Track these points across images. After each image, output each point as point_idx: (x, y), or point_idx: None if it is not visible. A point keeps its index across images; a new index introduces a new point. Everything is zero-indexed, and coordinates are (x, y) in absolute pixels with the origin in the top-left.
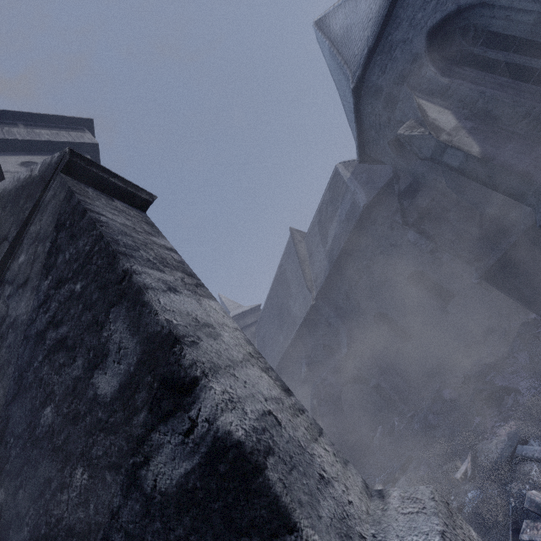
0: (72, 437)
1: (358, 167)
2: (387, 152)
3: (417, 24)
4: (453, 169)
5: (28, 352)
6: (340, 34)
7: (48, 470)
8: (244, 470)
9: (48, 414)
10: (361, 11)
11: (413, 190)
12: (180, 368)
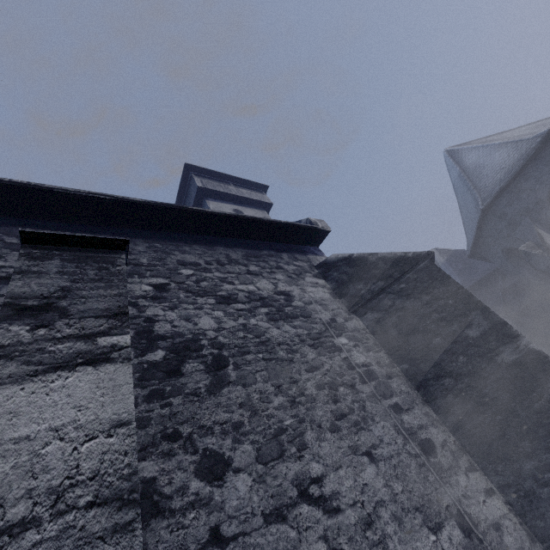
0: (455, 347)
1: (454, 257)
2: (498, 256)
3: (542, 182)
4: None
5: (417, 320)
6: (472, 167)
7: (442, 357)
8: (540, 357)
9: (438, 340)
10: (494, 159)
11: (517, 289)
12: (510, 331)
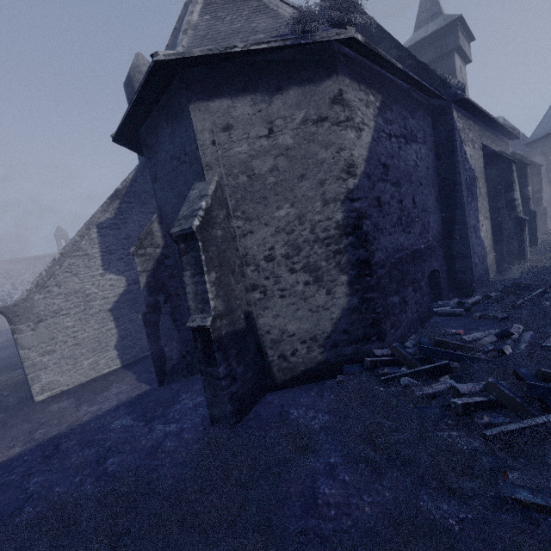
0: None
1: None
2: (537, 152)
3: None
4: (548, 177)
5: None
6: None
7: None
8: (542, 198)
9: None
10: None
11: None
12: (541, 191)
